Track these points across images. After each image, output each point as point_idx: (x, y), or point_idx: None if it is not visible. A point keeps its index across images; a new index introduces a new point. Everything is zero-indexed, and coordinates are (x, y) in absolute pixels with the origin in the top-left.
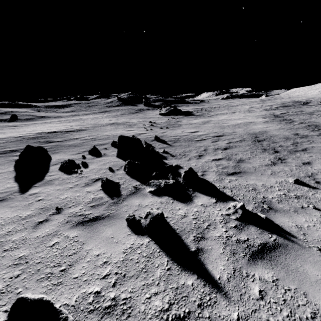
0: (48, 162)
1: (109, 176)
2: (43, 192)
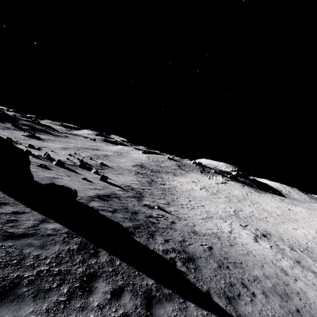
0: None
1: None
2: None
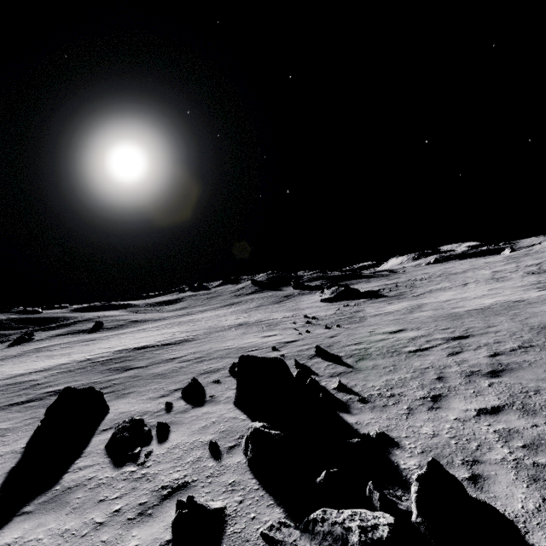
0: (98, 423)
1: (205, 475)
2: (23, 545)
